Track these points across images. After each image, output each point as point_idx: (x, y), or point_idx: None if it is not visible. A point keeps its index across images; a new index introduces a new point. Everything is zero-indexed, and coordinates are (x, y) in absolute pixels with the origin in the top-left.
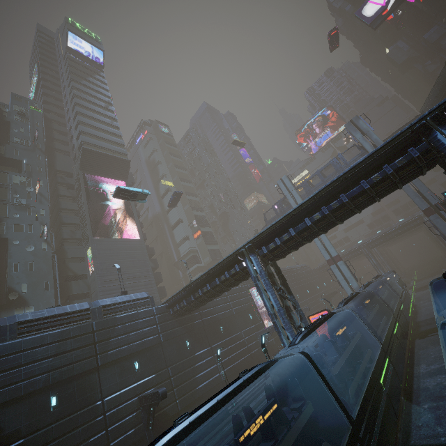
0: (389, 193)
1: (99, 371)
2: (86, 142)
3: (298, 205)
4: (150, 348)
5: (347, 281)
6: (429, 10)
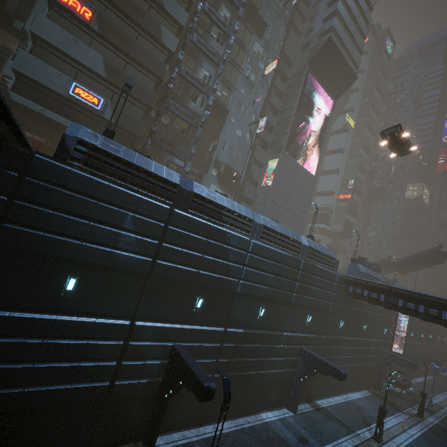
0: None
1: (289, 307)
2: (335, 30)
3: None
4: (320, 309)
5: None
6: None
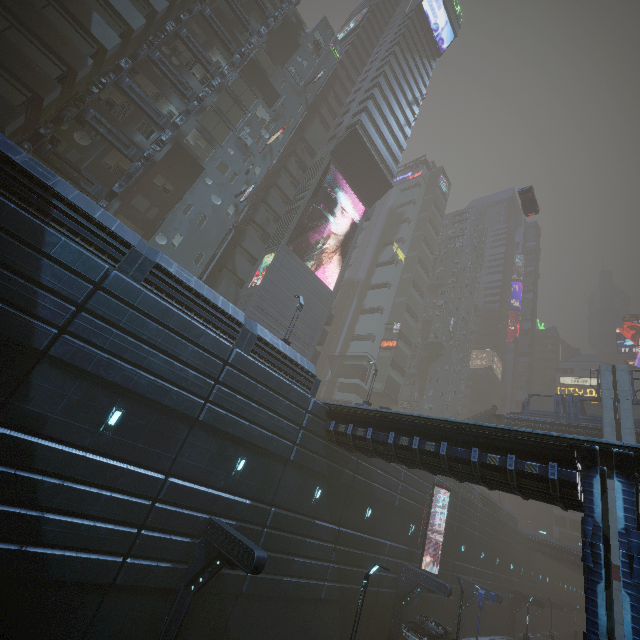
0: None
1: (192, 427)
2: (363, 125)
3: None
4: (271, 453)
5: None
6: None
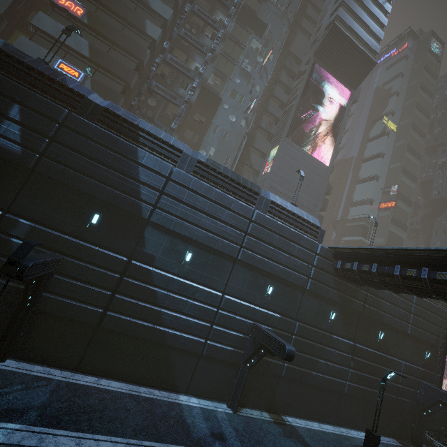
0: None
1: (234, 264)
2: (341, 19)
3: None
4: (291, 284)
5: None
6: None
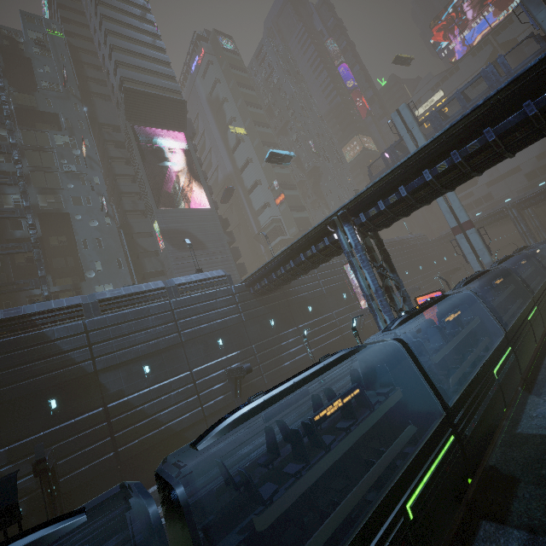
0: None
1: (184, 346)
2: (127, 78)
3: (415, 152)
4: (232, 326)
5: (476, 255)
6: None
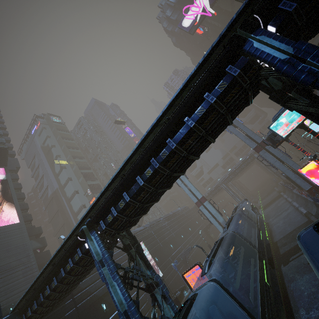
0: (221, 130)
1: None
2: None
3: (123, 163)
4: None
5: (214, 218)
6: (222, 26)
